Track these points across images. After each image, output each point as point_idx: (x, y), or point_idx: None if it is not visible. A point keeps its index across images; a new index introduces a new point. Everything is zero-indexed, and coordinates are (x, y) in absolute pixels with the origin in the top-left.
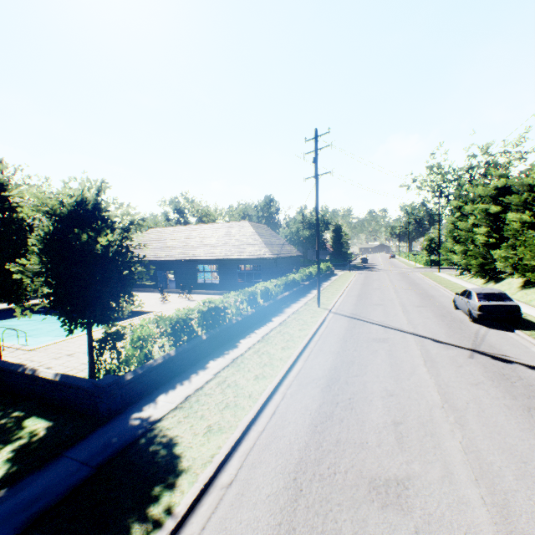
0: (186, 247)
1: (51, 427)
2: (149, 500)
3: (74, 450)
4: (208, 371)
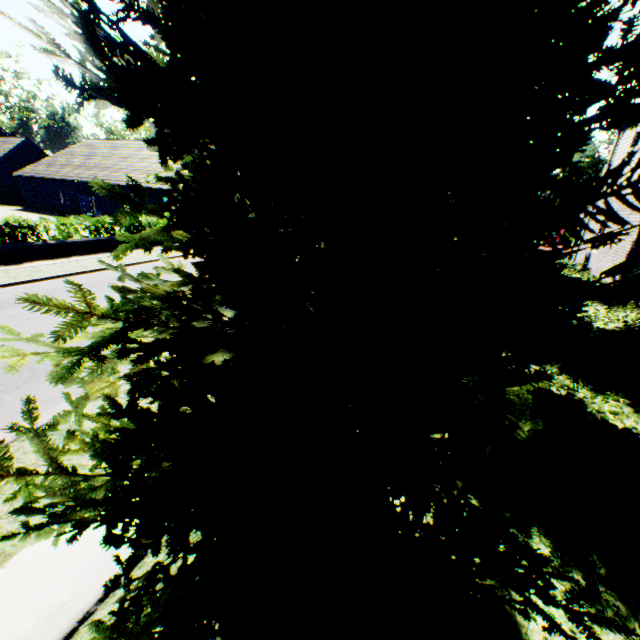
0: (114, 169)
1: None
2: None
3: None
4: None
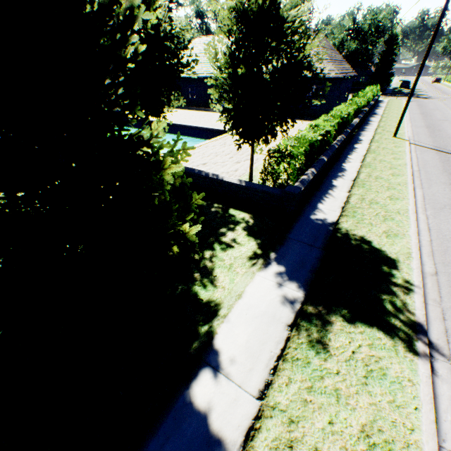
0: None
1: (253, 218)
2: (386, 275)
3: (293, 236)
4: (339, 189)
